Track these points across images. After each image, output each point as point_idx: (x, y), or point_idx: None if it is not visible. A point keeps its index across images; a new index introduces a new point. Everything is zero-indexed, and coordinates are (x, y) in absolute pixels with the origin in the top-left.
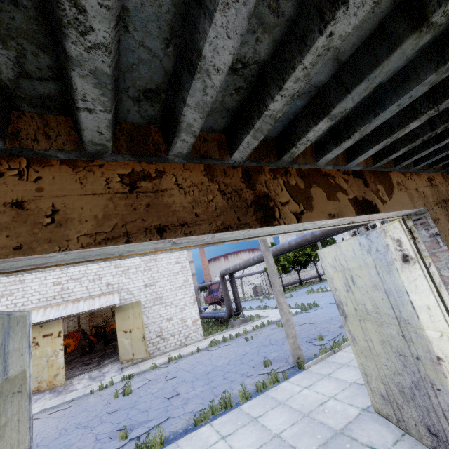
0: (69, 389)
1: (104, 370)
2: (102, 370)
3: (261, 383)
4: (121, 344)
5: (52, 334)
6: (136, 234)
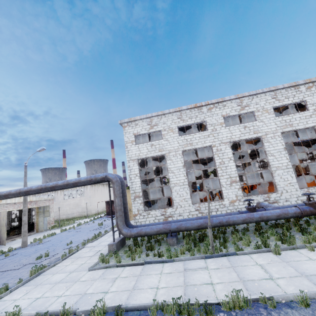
0: None
1: None
2: None
3: (40, 239)
4: None
5: None
6: None
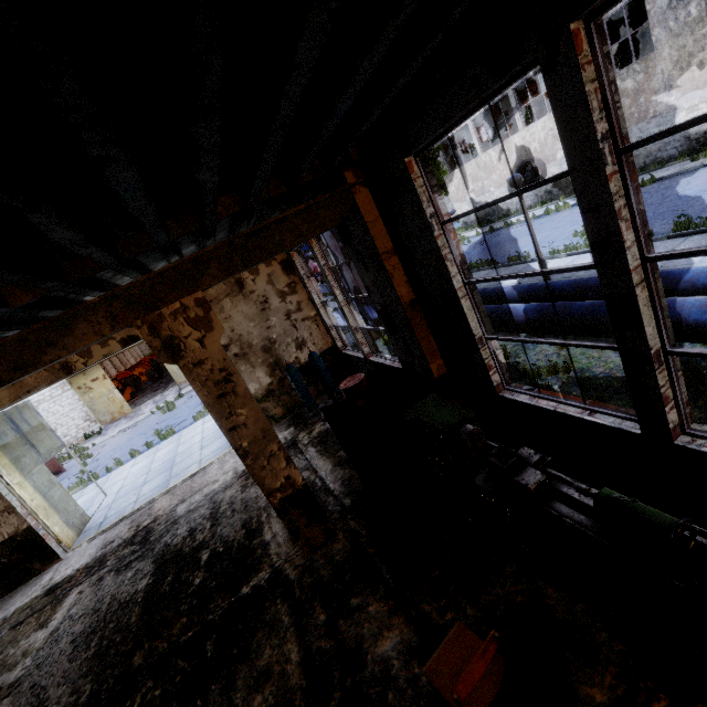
0: (139, 414)
1: (165, 394)
2: (164, 394)
3: None
4: (171, 371)
5: (99, 378)
6: (22, 396)
